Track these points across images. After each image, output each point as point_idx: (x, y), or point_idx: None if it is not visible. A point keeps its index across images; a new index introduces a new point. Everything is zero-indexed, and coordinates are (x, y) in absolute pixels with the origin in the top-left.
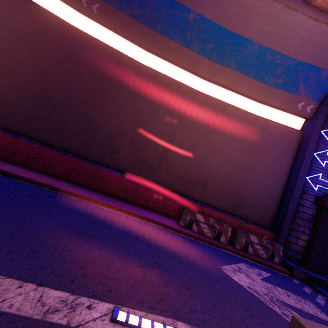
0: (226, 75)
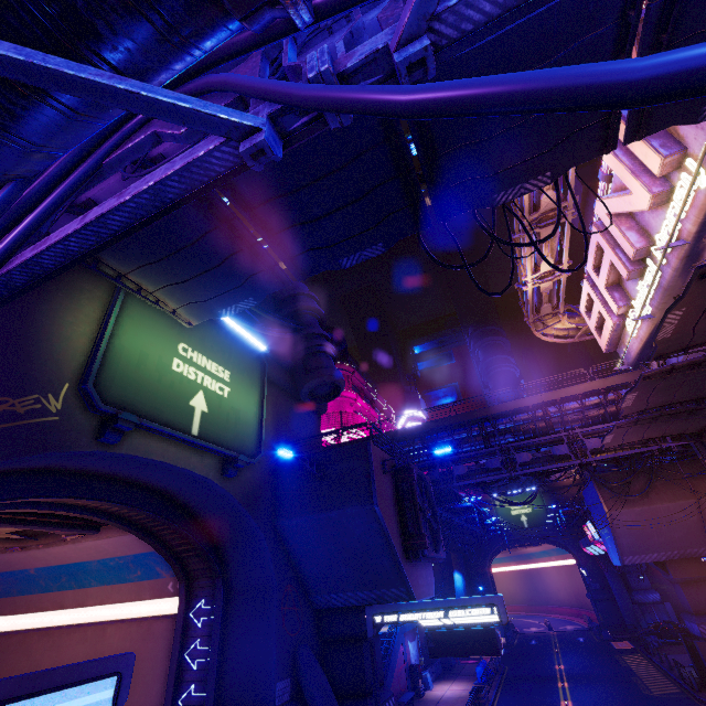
0: (93, 595)
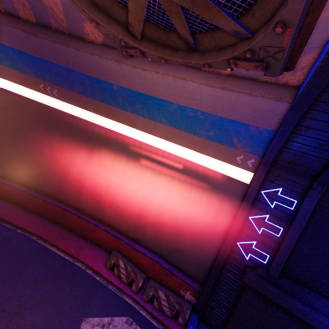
0: (160, 129)
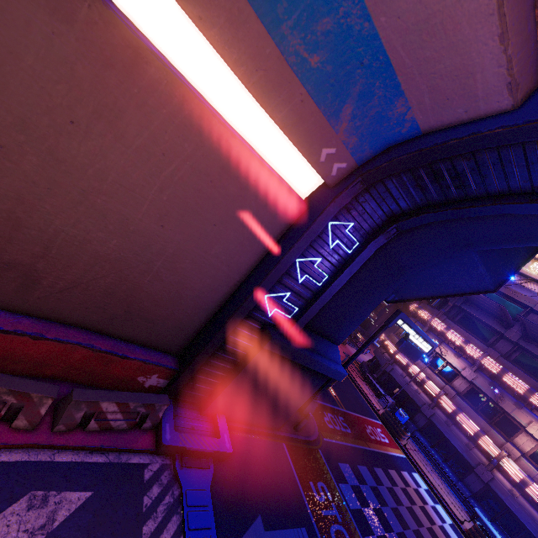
0: None
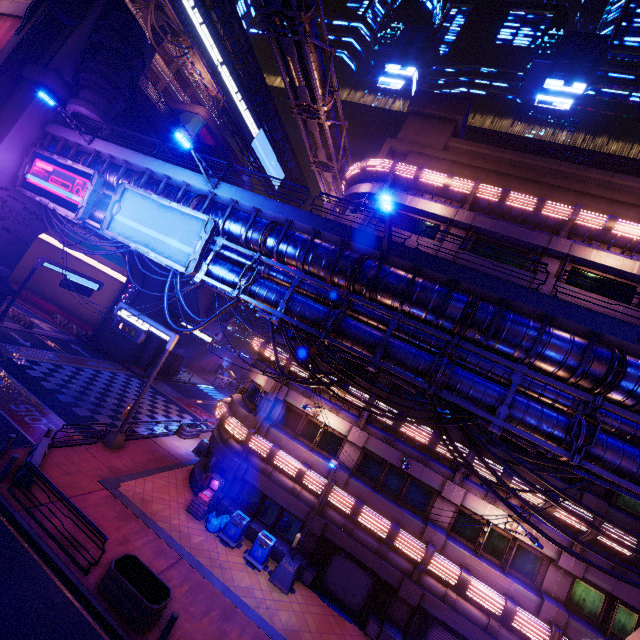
0: (98, 258)
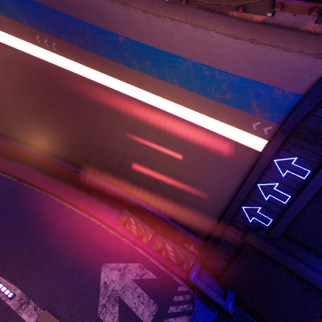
0: (170, 91)
